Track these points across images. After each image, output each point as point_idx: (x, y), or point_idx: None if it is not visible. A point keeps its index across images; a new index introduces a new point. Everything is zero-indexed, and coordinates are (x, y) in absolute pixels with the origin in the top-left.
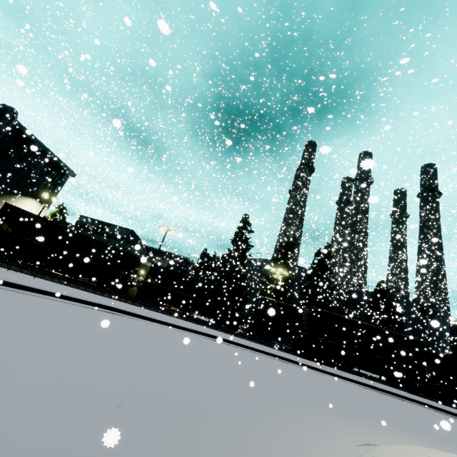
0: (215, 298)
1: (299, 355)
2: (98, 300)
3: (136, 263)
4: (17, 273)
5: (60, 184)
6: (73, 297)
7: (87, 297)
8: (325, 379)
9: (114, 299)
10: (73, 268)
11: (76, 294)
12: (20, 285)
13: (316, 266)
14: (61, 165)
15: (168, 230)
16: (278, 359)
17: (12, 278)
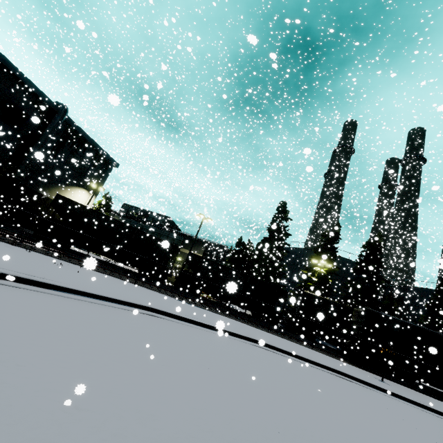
0: (253, 291)
1: (350, 361)
2: (138, 299)
3: (174, 252)
4: (63, 265)
5: (105, 175)
6: (112, 298)
7: (127, 294)
8: (403, 411)
9: (154, 290)
10: (117, 256)
11: (116, 291)
12: (59, 286)
13: (364, 259)
14: (106, 156)
15: (204, 219)
16: (335, 374)
17: (53, 276)
